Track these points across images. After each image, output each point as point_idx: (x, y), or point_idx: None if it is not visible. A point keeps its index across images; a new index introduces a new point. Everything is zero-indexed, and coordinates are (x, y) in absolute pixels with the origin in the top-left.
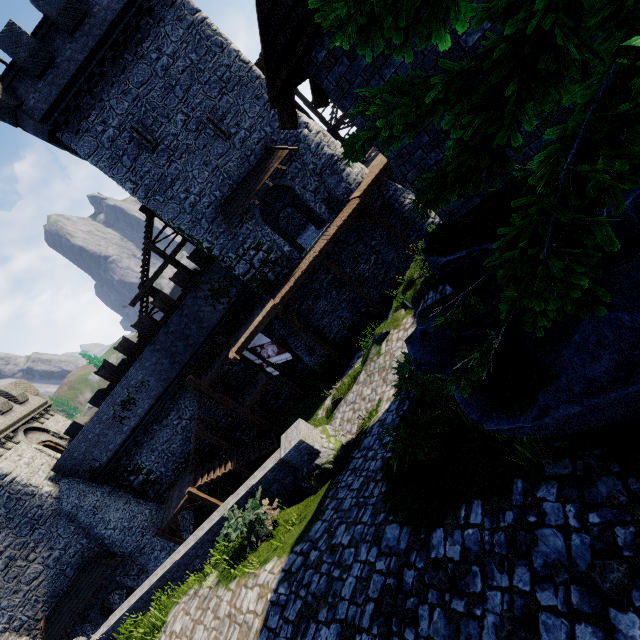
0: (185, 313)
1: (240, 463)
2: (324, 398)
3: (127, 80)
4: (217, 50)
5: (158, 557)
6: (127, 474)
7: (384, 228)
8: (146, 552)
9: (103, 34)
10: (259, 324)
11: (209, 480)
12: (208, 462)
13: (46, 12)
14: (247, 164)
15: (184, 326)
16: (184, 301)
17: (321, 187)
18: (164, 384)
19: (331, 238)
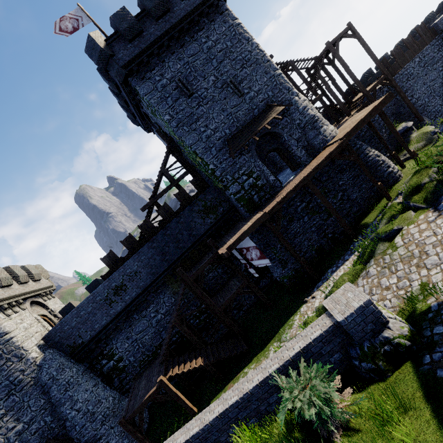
0: (181, 221)
1: (211, 360)
2: (298, 306)
3: (183, 52)
4: (244, 42)
5: None
6: (101, 357)
7: (350, 172)
8: None
9: (176, 22)
10: (250, 227)
11: (180, 372)
12: (174, 358)
13: (146, 4)
14: (252, 114)
15: (178, 231)
16: (182, 211)
17: (302, 137)
18: (152, 277)
19: (316, 166)
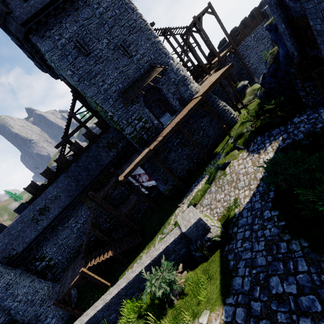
0: (90, 155)
1: (118, 251)
2: (174, 209)
3: (78, 15)
4: (130, 11)
5: (49, 323)
6: (34, 260)
7: (208, 117)
8: (41, 319)
9: None
10: (140, 160)
11: (96, 263)
12: (92, 252)
13: None
14: (139, 72)
15: (88, 163)
16: (90, 148)
17: (177, 91)
18: (70, 199)
19: (185, 115)
